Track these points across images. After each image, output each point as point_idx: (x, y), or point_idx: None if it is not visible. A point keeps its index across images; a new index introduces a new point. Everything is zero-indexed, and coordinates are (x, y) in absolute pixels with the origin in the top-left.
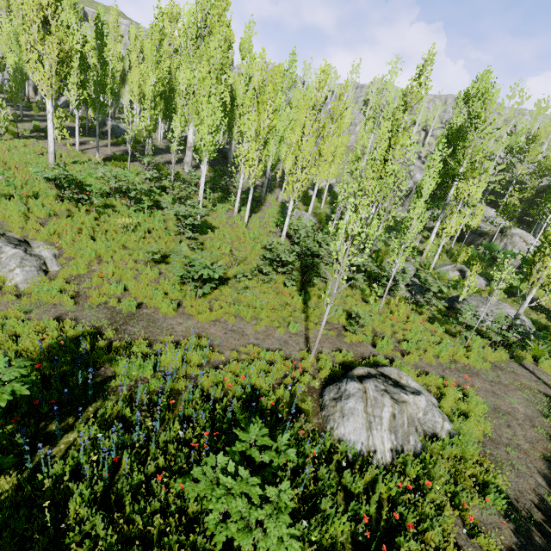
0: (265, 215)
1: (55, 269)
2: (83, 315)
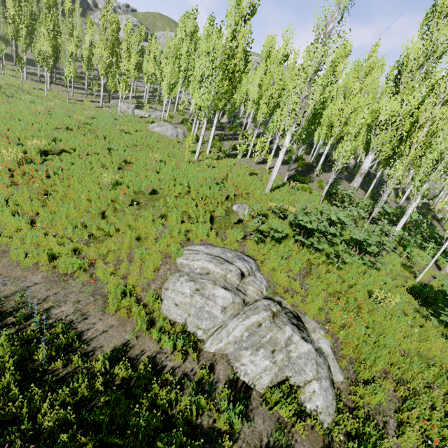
0: None
1: (339, 379)
2: None
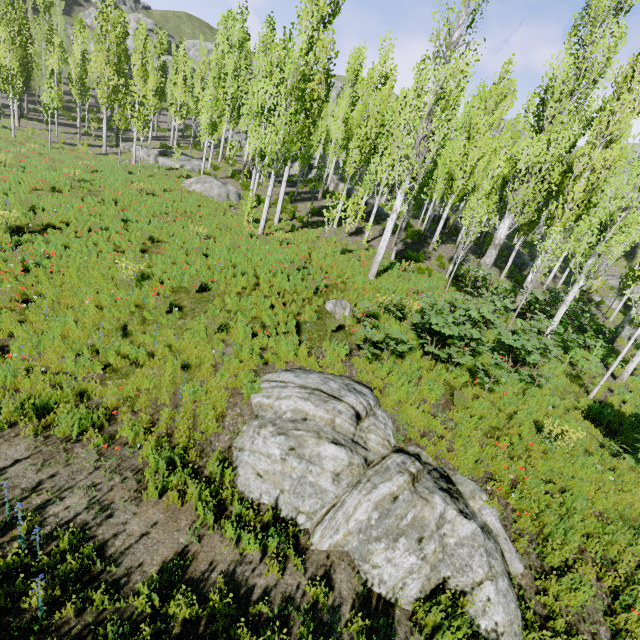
0: None
1: (517, 569)
2: None
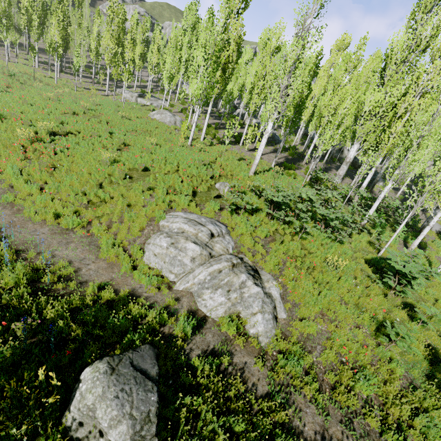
0: (437, 255)
1: (282, 316)
2: (345, 440)
